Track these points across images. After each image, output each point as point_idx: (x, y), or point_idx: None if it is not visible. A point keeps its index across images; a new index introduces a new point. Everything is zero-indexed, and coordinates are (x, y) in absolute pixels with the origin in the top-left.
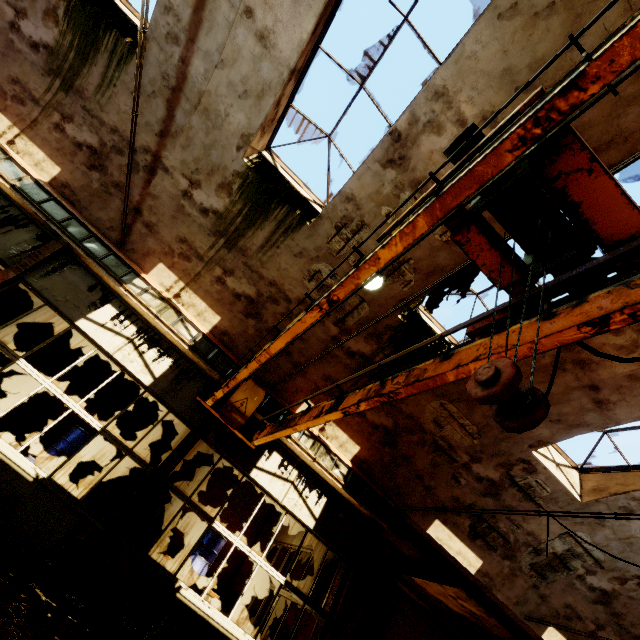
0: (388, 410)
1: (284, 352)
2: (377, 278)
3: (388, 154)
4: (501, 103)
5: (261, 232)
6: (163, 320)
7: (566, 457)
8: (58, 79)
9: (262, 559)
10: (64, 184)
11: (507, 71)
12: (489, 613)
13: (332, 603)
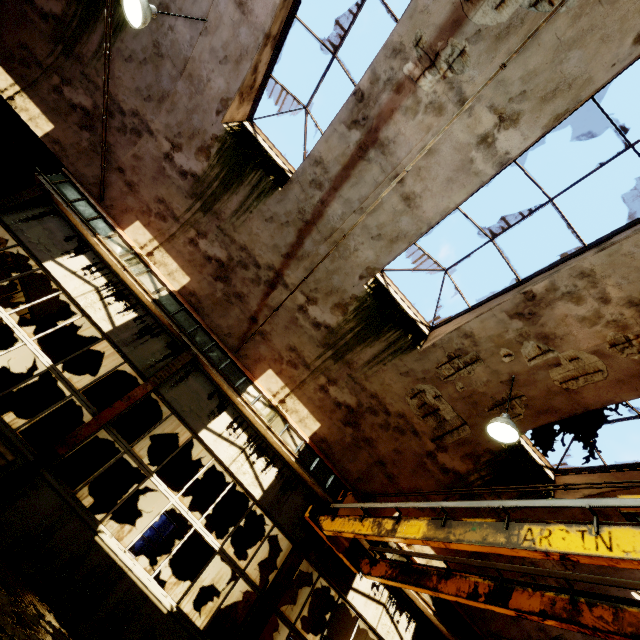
0: None
1: (378, 462)
2: (511, 435)
3: (518, 308)
4: None
5: (370, 349)
6: (274, 431)
7: None
8: (199, 202)
9: None
10: (191, 292)
11: None
12: None
13: None
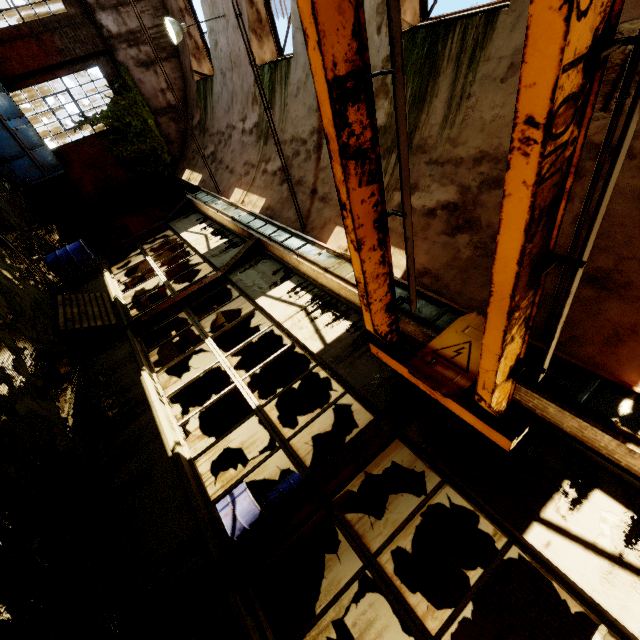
0: None
1: None
2: None
3: None
4: None
5: (437, 100)
6: (332, 271)
7: None
8: (262, 140)
9: None
10: (267, 208)
11: None
12: None
13: None
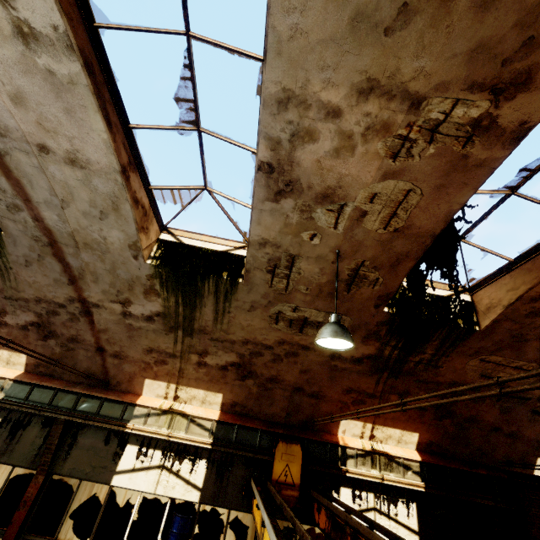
0: (426, 388)
1: (294, 390)
2: (343, 342)
3: (271, 188)
4: (373, 61)
5: (206, 308)
6: (176, 436)
7: None
8: None
9: None
10: (36, 364)
11: (357, 18)
12: None
13: None
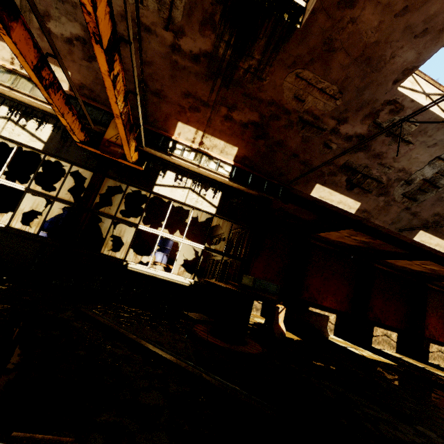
0: (250, 105)
1: (139, 84)
2: None
3: None
4: None
5: None
6: (17, 90)
7: (439, 86)
8: None
9: (183, 239)
10: None
11: None
12: (373, 237)
13: (243, 252)
